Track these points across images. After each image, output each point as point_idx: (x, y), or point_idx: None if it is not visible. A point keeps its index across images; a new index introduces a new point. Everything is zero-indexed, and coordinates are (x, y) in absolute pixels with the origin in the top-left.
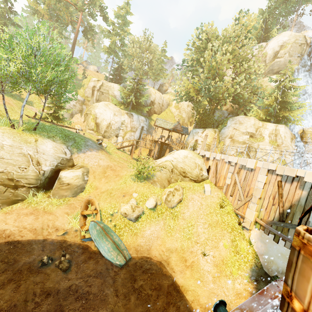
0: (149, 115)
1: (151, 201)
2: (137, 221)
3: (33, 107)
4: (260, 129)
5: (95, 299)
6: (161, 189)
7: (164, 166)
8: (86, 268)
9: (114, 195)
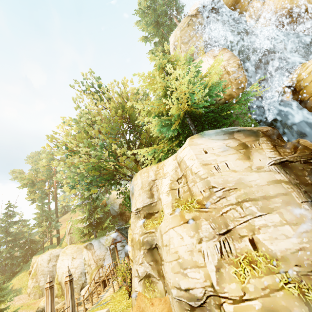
0: (125, 221)
1: None
2: None
3: (17, 296)
4: (156, 185)
5: None
6: None
7: None
8: None
9: None
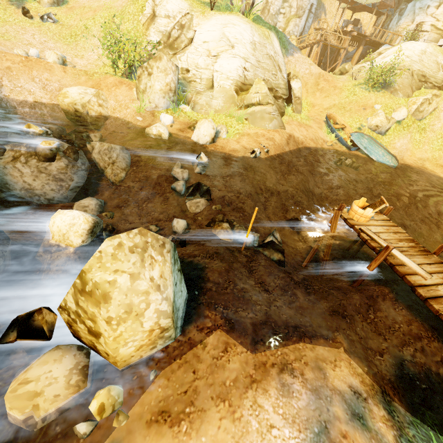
0: None
1: (403, 111)
2: (385, 135)
3: None
4: None
5: (391, 184)
6: (405, 100)
7: (403, 68)
8: (369, 168)
9: (351, 109)
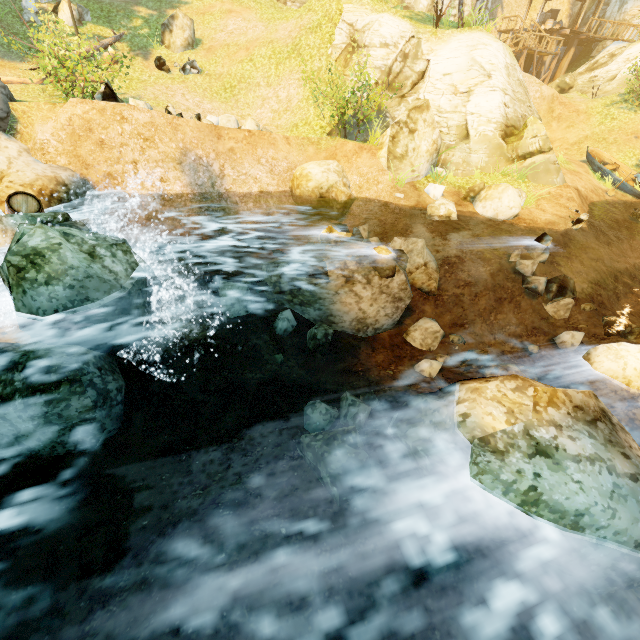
0: None
1: None
2: None
3: None
4: None
5: None
6: None
7: None
8: None
9: (616, 140)
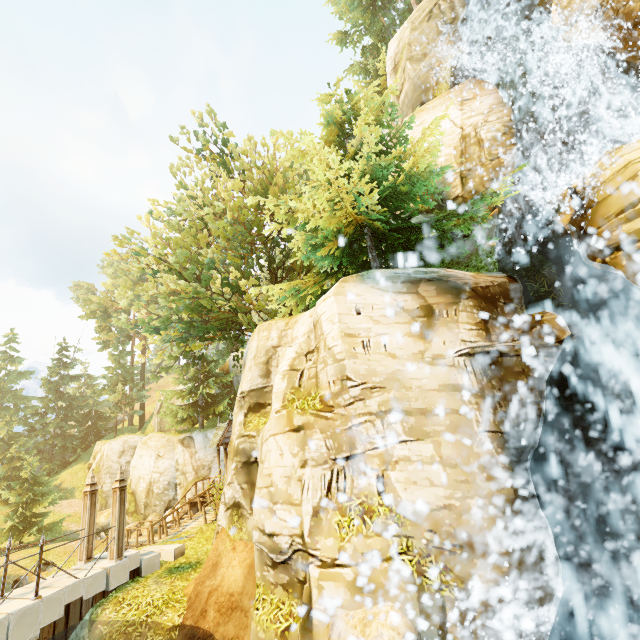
0: None
1: None
2: None
3: (67, 500)
4: (277, 357)
5: None
6: None
7: None
8: None
9: None
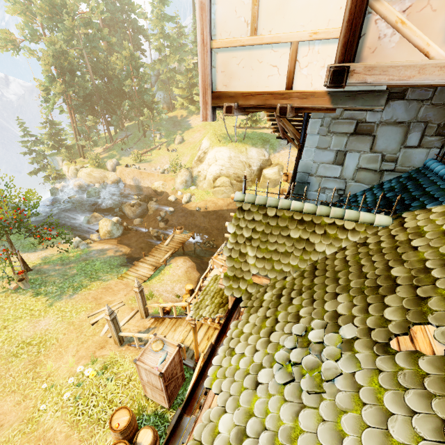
0: None
1: None
2: None
3: None
4: None
5: None
6: None
7: None
8: None
9: None
